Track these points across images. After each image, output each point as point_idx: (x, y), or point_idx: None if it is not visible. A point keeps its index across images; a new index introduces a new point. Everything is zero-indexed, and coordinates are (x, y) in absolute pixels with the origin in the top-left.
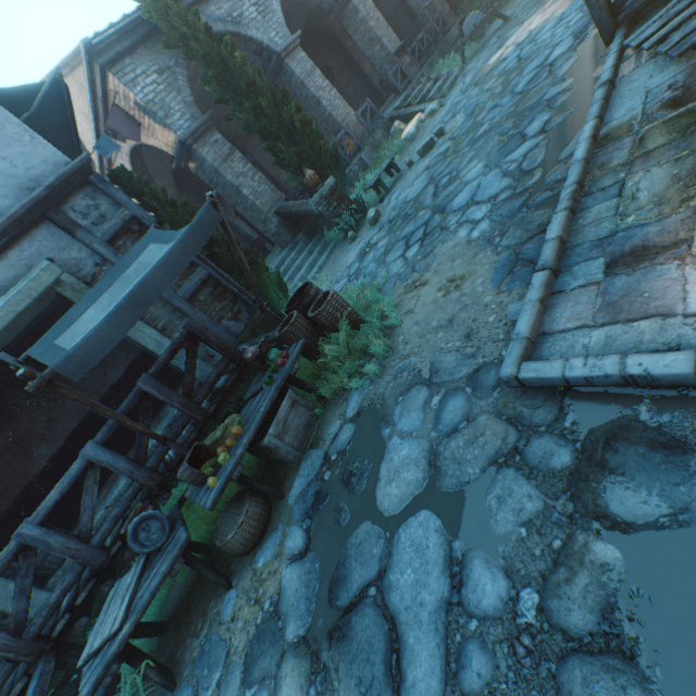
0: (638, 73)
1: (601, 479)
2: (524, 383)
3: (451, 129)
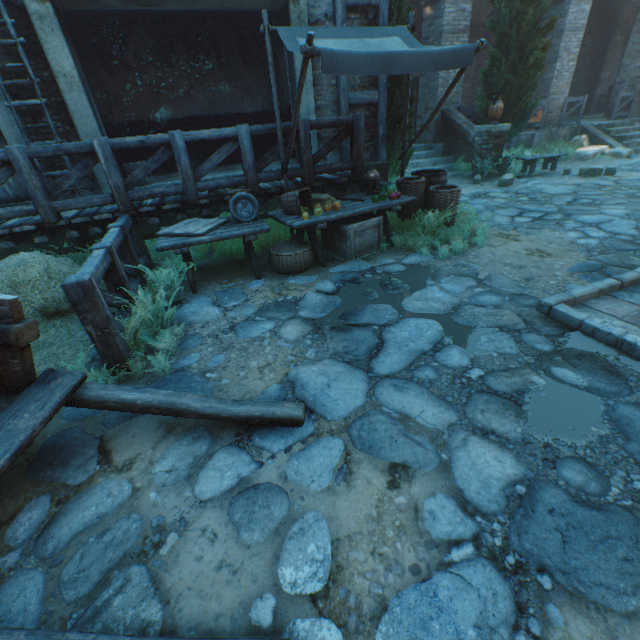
0: None
1: (560, 363)
2: (551, 313)
3: (621, 177)
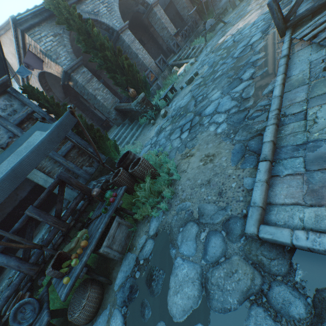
0: (303, 52)
1: None
2: (262, 239)
3: (202, 72)
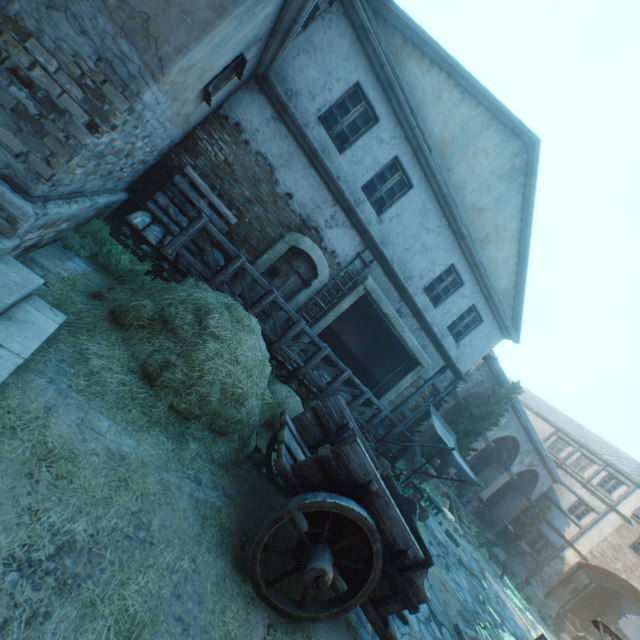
0: None
1: None
2: (460, 634)
3: (460, 552)
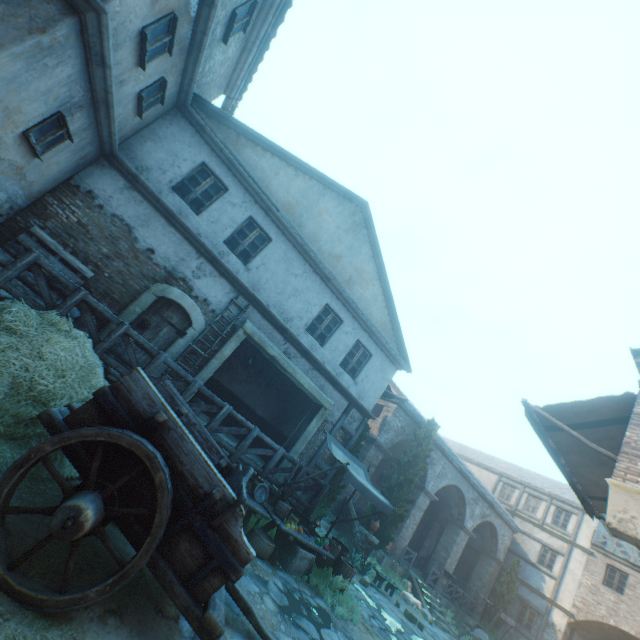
0: None
1: None
2: None
3: (426, 635)
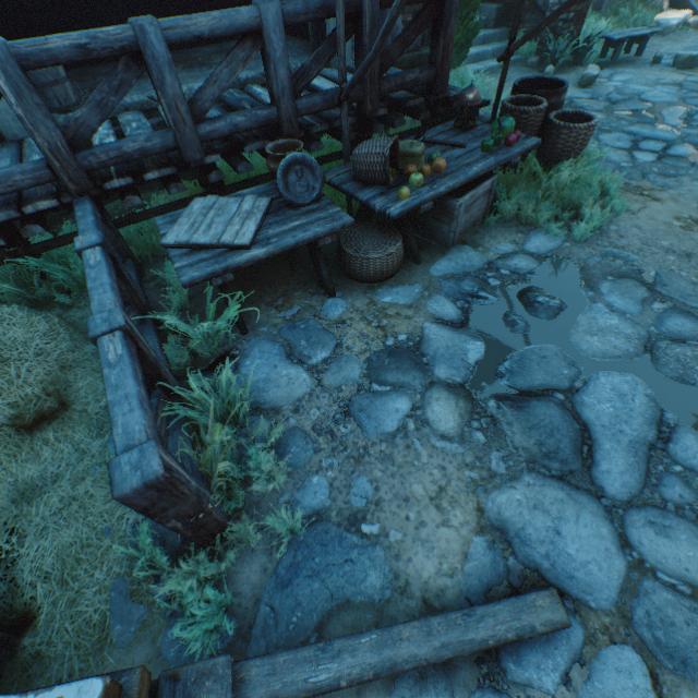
0: None
1: None
2: None
3: None
